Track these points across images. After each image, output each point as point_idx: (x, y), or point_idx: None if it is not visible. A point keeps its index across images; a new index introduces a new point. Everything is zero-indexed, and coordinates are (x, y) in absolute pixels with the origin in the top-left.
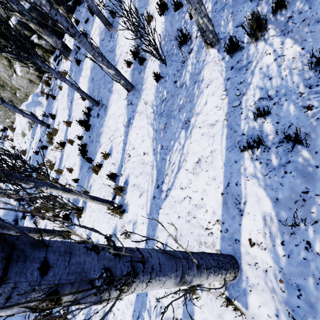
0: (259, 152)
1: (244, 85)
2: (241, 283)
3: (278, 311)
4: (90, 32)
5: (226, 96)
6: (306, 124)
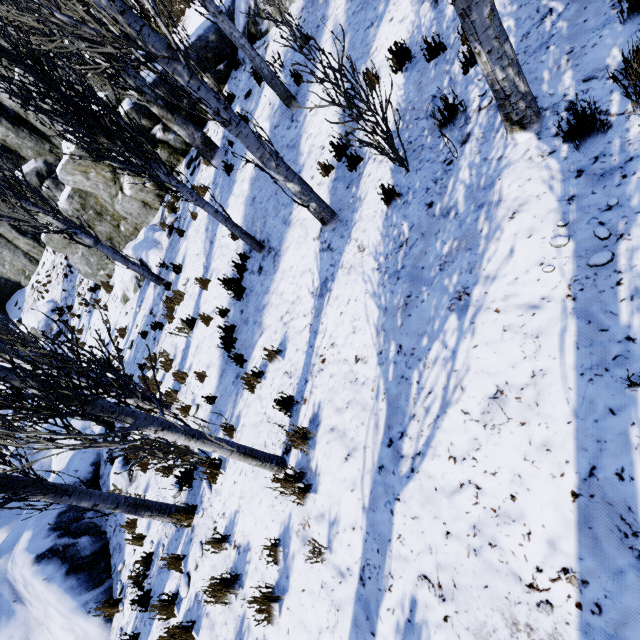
0: None
1: (621, 214)
2: None
3: None
4: (253, 113)
5: (567, 240)
6: None
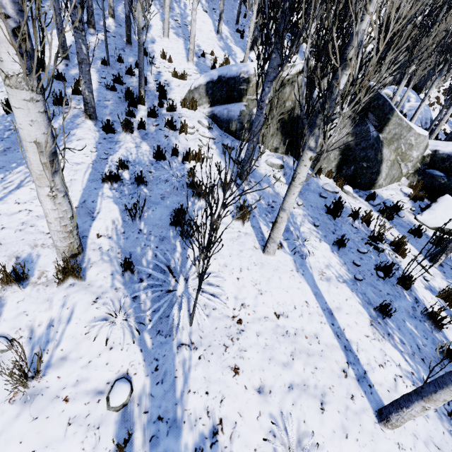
0: (117, 186)
1: (113, 151)
2: (83, 264)
3: (113, 271)
4: None
5: (96, 151)
6: (148, 178)
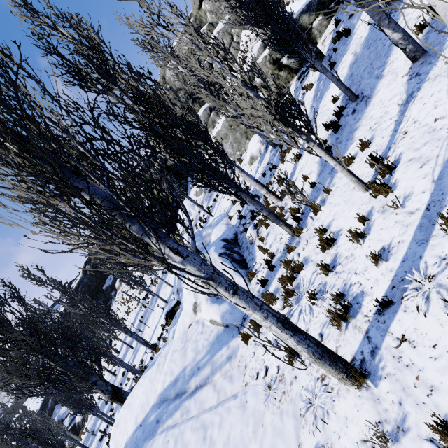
0: None
1: None
2: None
3: None
4: (354, 25)
5: None
6: None
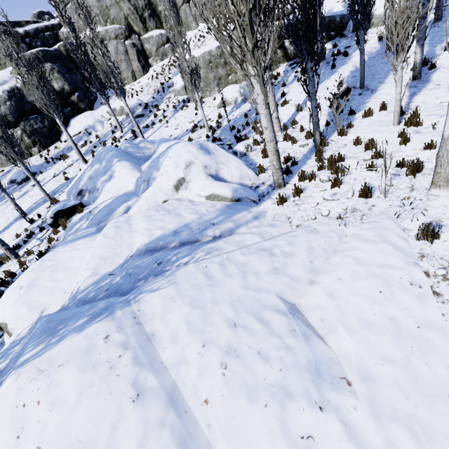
0: None
1: None
2: None
3: None
4: (351, 53)
5: None
6: None
